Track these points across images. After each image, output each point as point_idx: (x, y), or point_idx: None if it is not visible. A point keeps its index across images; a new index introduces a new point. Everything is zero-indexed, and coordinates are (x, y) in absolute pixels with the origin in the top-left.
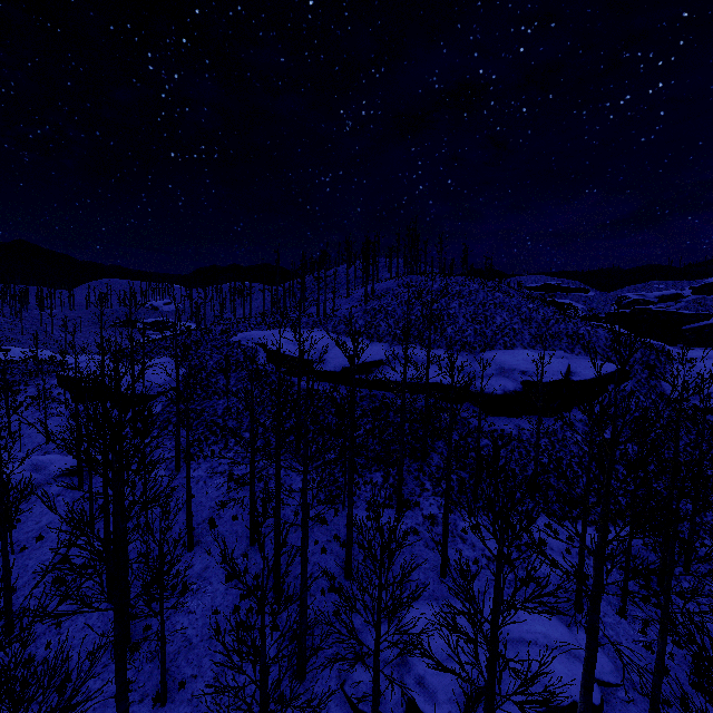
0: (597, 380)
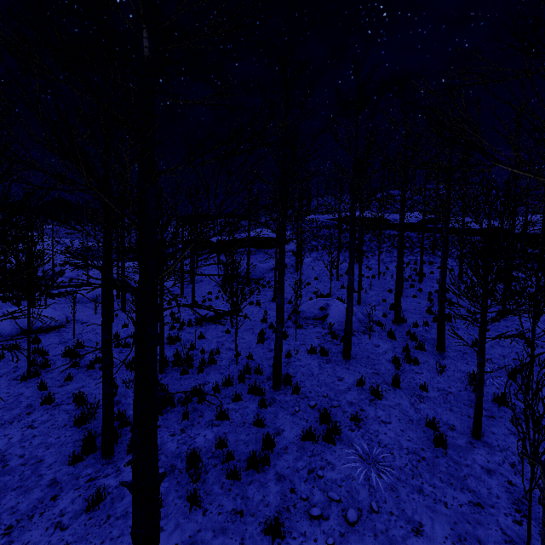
0: None
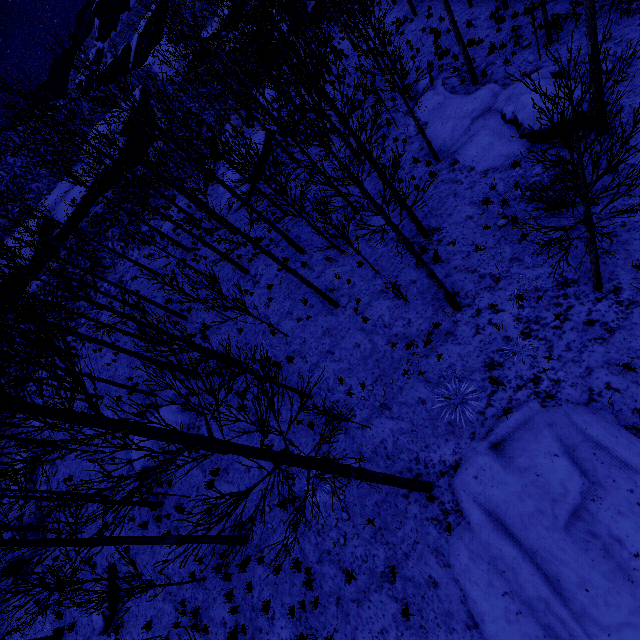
0: (142, 101)
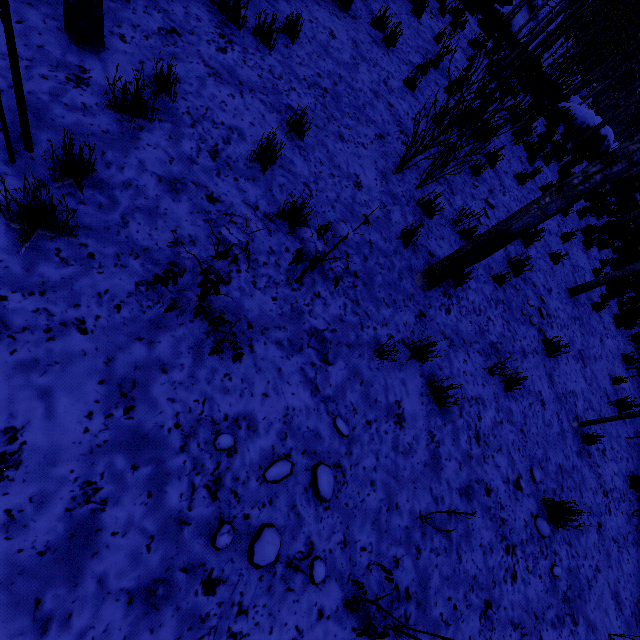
0: None
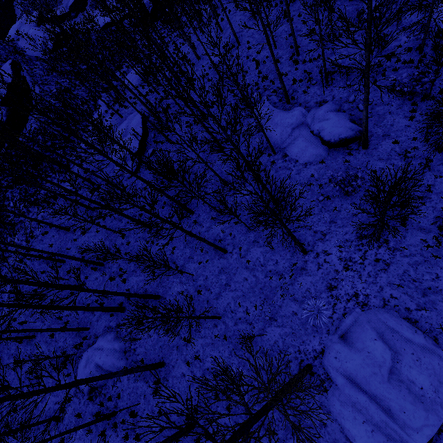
0: (15, 74)
